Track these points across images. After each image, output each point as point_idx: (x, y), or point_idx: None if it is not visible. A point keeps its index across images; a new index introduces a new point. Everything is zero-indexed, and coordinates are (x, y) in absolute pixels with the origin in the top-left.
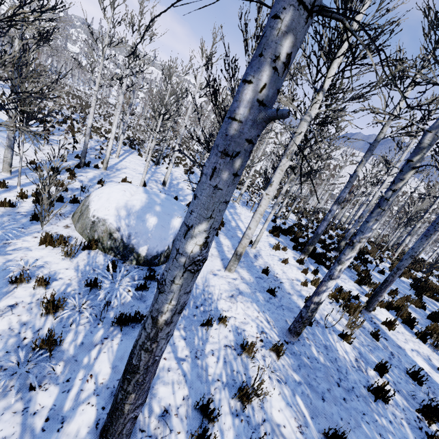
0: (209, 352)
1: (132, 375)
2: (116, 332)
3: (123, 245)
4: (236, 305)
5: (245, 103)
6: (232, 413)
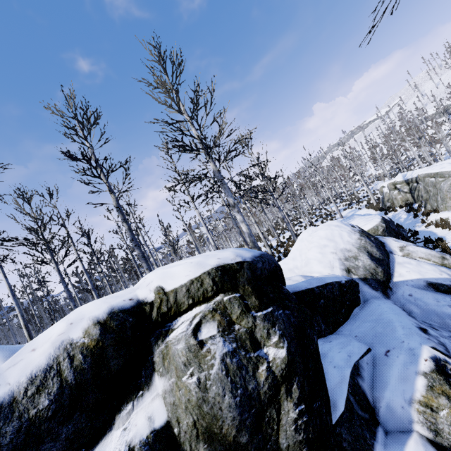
0: None
1: None
2: None
3: None
4: None
5: None
6: None
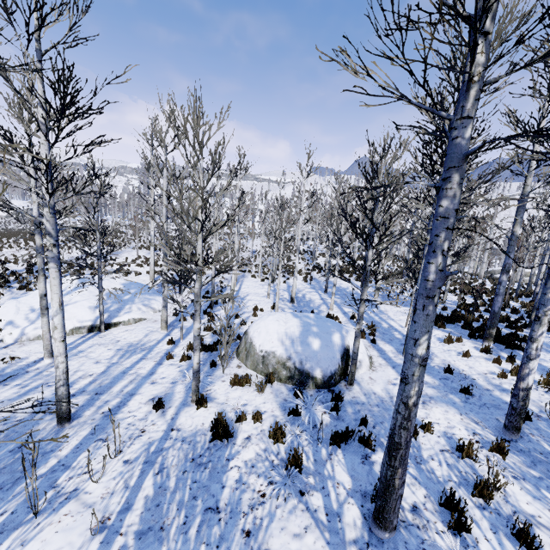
0: (428, 458)
1: (396, 452)
2: (336, 449)
3: (298, 372)
4: (432, 411)
5: (433, 273)
6: (478, 507)
